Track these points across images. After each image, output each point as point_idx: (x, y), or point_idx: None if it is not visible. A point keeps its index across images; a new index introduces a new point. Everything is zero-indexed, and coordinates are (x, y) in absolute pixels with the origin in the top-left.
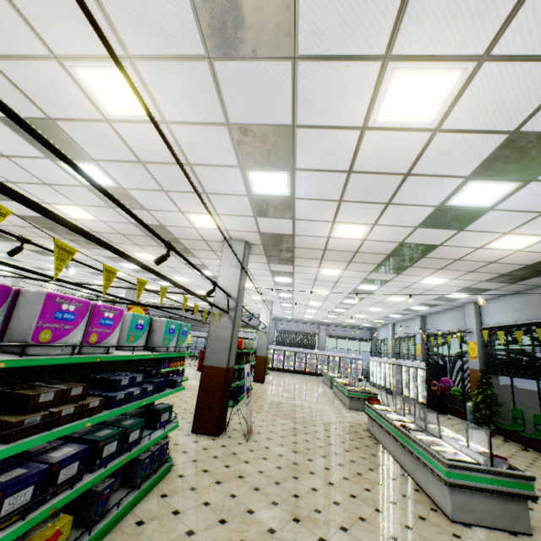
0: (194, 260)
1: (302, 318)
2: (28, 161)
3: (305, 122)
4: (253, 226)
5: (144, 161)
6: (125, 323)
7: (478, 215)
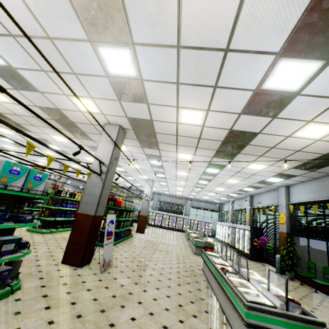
0: (93, 143)
1: (175, 194)
2: None
3: None
4: (120, 110)
5: (14, 35)
6: None
7: (287, 101)
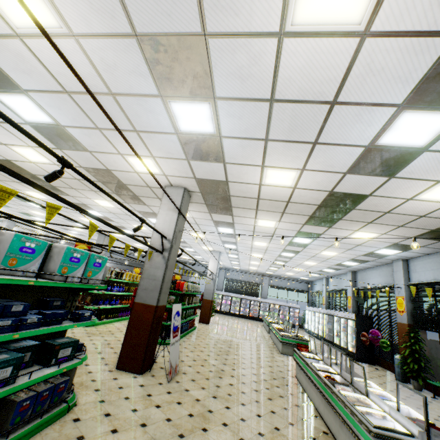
0: (146, 208)
1: (248, 269)
2: None
3: (215, 27)
4: (188, 170)
5: (69, 91)
6: (5, 243)
7: (410, 158)
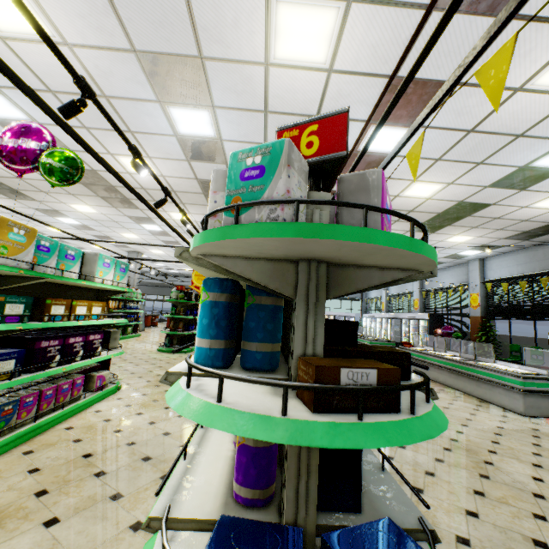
0: None
1: None
2: (129, 104)
3: (470, 79)
4: None
5: (269, 111)
6: None
7: (547, 176)
